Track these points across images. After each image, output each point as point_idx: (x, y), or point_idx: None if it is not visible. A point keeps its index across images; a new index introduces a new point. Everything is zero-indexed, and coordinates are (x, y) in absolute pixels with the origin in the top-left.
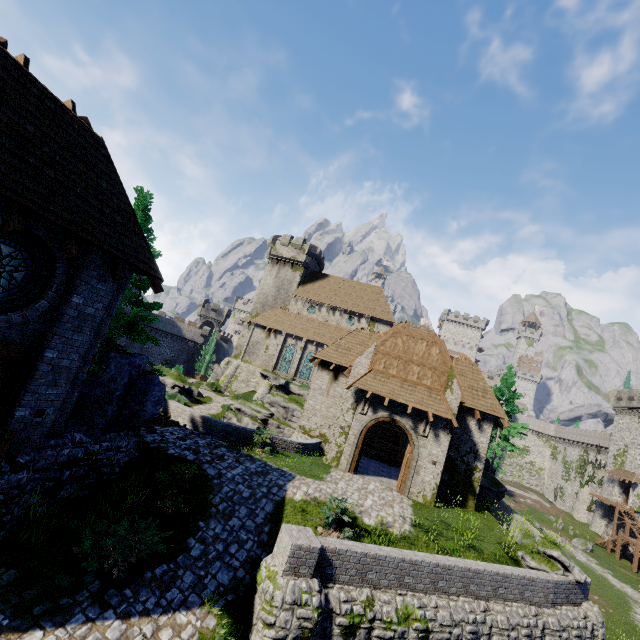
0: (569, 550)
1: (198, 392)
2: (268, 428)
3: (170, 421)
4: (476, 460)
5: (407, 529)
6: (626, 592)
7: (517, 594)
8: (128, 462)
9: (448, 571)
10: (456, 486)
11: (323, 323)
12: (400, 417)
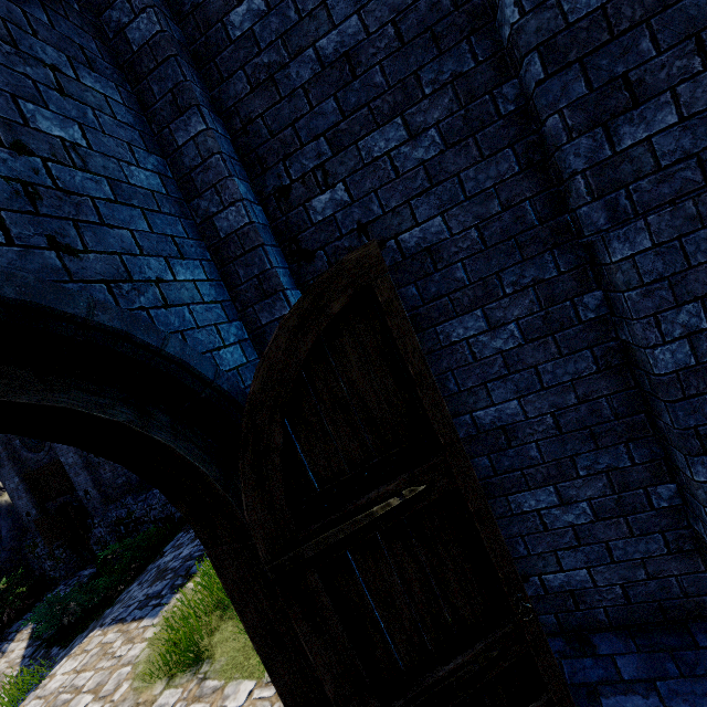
0: None
1: None
2: None
3: None
4: None
5: None
6: None
7: None
8: (169, 517)
9: None
10: None
11: None
12: None
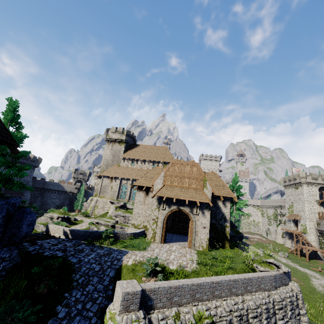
0: (278, 258)
1: (74, 218)
2: (116, 230)
3: (49, 236)
4: (225, 222)
5: (194, 266)
6: (306, 272)
7: (257, 287)
8: (13, 266)
9: (219, 284)
10: (218, 238)
11: (140, 169)
12: (183, 207)
